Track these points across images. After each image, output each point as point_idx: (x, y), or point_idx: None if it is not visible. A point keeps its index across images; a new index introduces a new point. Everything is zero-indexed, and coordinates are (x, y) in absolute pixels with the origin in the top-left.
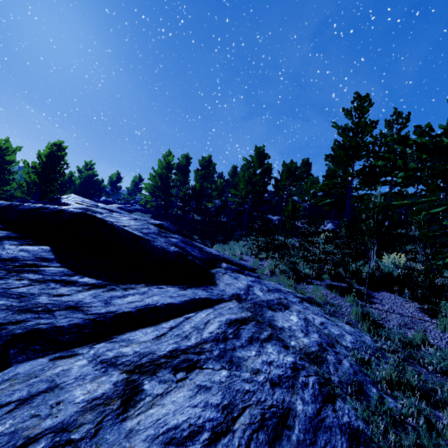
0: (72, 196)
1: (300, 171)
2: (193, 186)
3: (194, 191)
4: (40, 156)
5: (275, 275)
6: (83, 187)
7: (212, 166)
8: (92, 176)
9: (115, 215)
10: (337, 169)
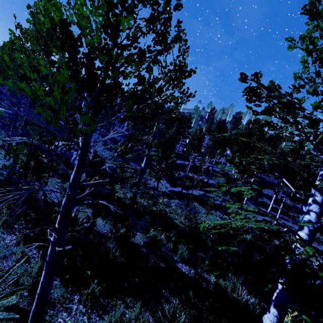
0: None
1: None
2: None
3: None
4: None
5: None
6: None
7: None
8: None
9: None
10: None
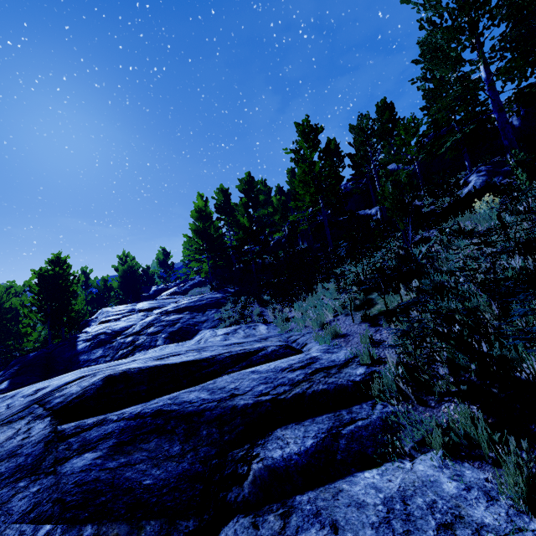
0: (102, 312)
1: (380, 124)
2: (240, 225)
3: (244, 230)
4: (31, 287)
5: (431, 392)
6: (125, 287)
7: (256, 184)
8: (129, 270)
9: (155, 314)
10: (447, 70)
